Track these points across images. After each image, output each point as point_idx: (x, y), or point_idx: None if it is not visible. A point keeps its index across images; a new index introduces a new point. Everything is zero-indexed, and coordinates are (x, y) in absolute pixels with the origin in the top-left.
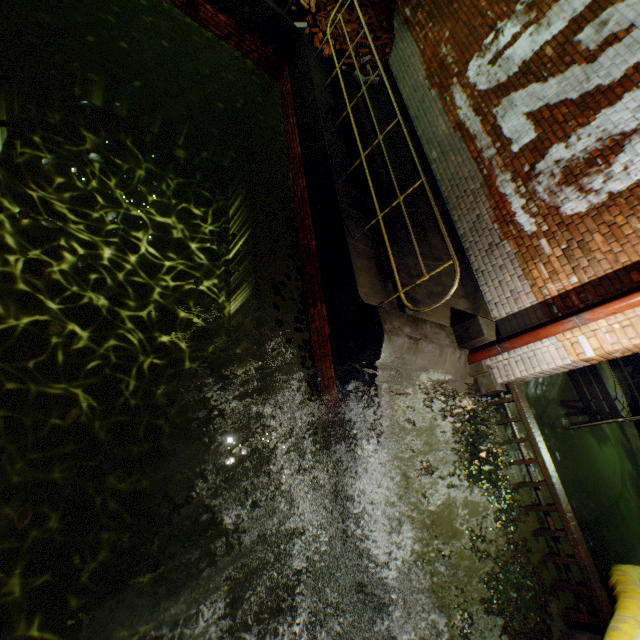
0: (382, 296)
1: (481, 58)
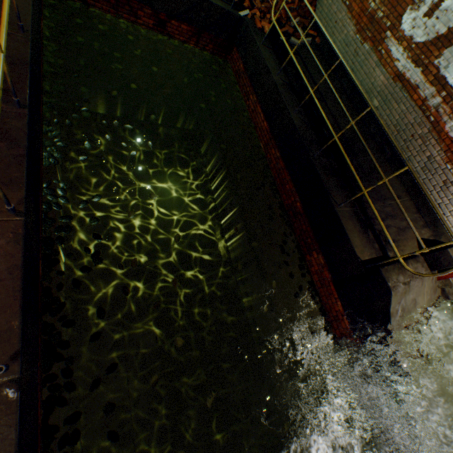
0: (369, 247)
1: (415, 11)
